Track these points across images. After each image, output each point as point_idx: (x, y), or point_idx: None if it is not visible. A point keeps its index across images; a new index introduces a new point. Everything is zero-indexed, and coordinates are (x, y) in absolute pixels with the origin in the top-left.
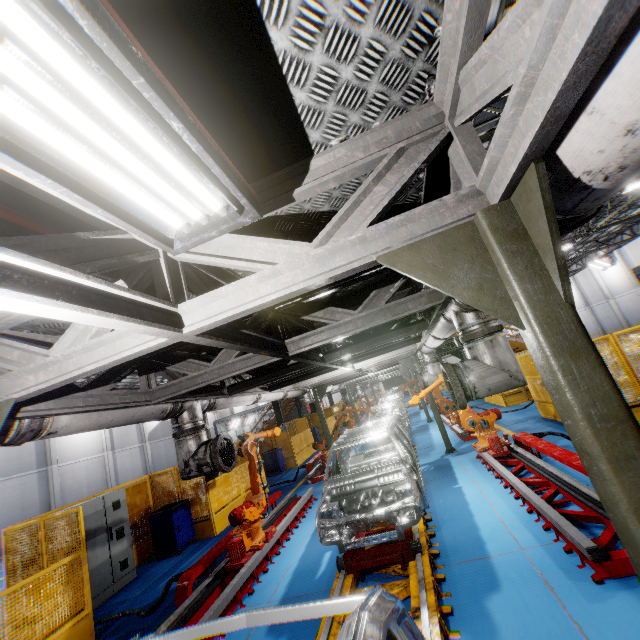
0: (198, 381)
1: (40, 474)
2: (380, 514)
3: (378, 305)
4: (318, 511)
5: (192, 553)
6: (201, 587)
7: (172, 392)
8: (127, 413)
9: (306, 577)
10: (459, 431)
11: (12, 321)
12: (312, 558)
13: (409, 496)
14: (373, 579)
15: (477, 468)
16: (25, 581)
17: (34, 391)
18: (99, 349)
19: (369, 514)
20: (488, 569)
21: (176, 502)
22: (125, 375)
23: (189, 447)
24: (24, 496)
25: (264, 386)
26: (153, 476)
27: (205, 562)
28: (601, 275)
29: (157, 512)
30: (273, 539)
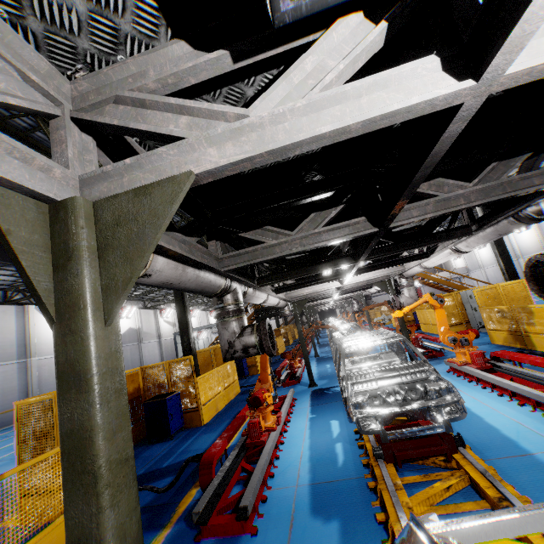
0: (276, 250)
1: (20, 364)
2: (425, 407)
3: (497, 179)
4: (350, 402)
5: (185, 439)
6: (224, 468)
7: (244, 261)
8: (200, 276)
9: (327, 465)
10: (420, 350)
11: (171, 78)
12: (323, 448)
13: (445, 393)
14: (407, 469)
15: (455, 380)
16: (50, 452)
17: (225, 164)
18: (330, 109)
19: (413, 407)
20: (540, 465)
21: (167, 393)
22: (202, 233)
23: (234, 328)
24: (5, 383)
25: (272, 288)
26: (145, 368)
27: (222, 445)
28: (515, 237)
29: (152, 400)
30: (278, 429)
